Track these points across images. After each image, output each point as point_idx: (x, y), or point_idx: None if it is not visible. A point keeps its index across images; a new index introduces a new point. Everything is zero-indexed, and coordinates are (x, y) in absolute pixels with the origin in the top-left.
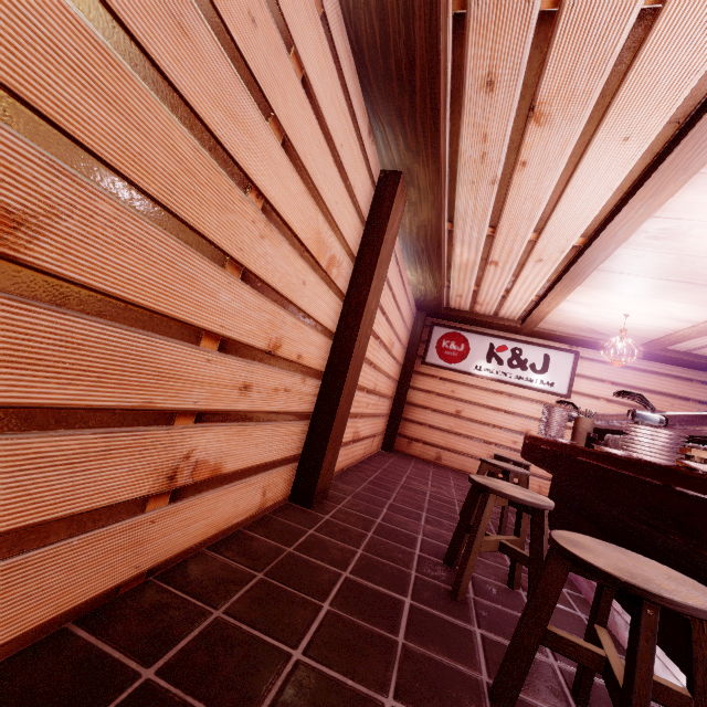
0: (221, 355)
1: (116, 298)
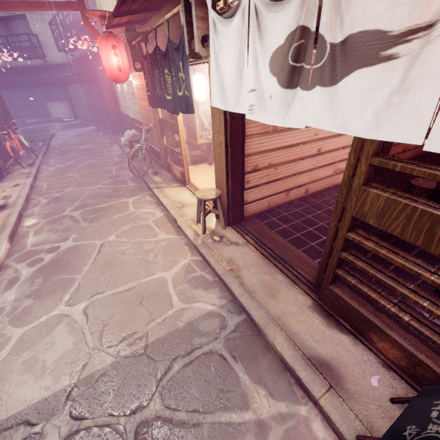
0: (342, 150)
1: (328, 151)
